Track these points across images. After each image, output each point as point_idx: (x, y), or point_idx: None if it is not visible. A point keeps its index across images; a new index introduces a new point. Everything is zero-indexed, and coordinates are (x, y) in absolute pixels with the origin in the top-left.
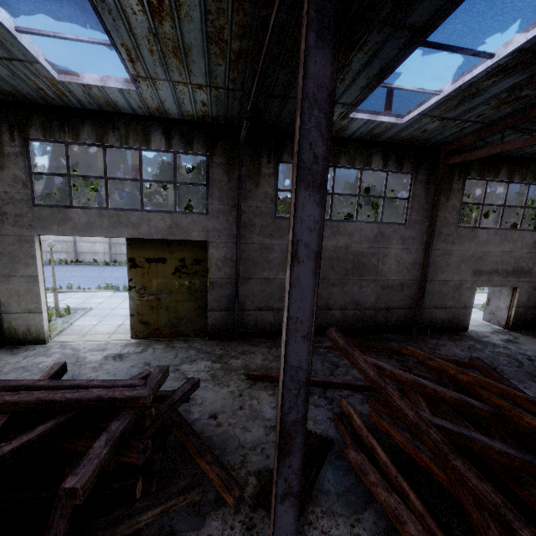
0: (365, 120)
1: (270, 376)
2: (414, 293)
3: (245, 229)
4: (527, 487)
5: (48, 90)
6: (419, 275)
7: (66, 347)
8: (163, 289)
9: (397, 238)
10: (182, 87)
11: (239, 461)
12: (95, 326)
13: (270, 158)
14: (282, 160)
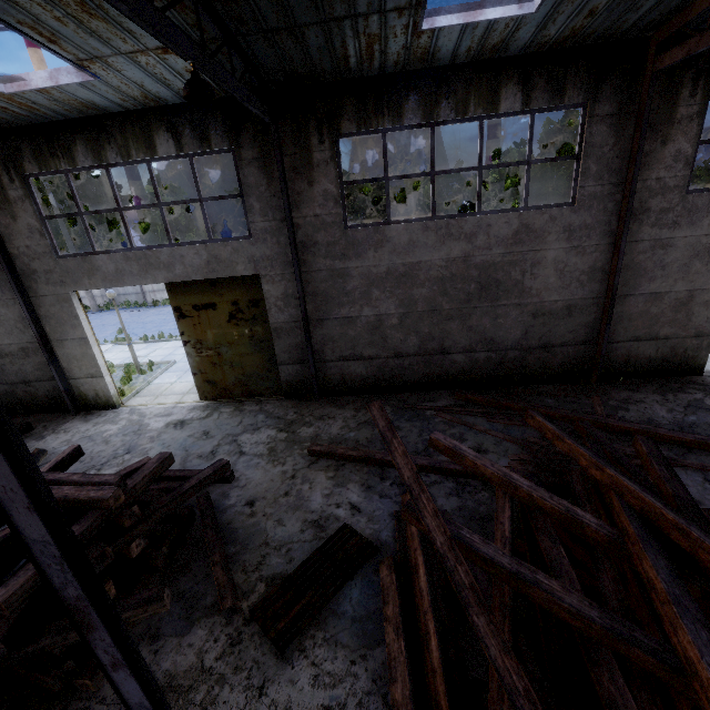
0: (458, 25)
1: (334, 453)
2: (593, 320)
3: (306, 252)
4: (599, 669)
5: (13, 108)
6: (602, 289)
7: (134, 413)
8: (221, 341)
9: (557, 231)
10: (145, 58)
11: (256, 562)
12: (172, 384)
13: (323, 134)
14: (342, 133)
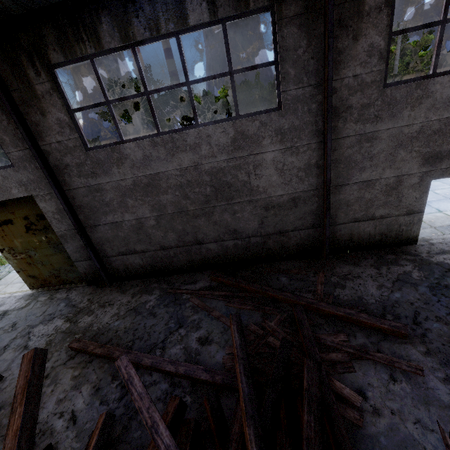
0: None
1: (85, 350)
2: (316, 208)
3: (61, 174)
4: None
5: None
6: (319, 181)
7: None
8: (28, 247)
9: (270, 135)
10: None
11: None
12: None
13: (37, 66)
14: (54, 63)
